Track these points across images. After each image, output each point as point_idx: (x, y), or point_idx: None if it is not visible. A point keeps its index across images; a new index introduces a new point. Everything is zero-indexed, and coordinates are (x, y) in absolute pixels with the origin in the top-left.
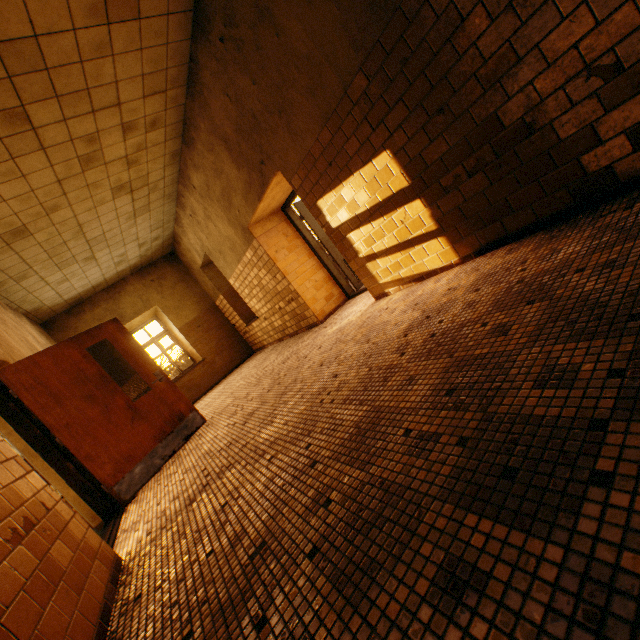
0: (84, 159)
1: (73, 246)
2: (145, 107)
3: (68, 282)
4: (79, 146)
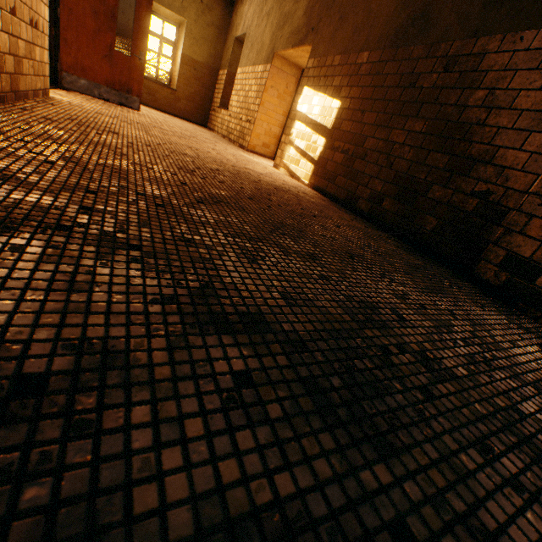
0: None
1: None
2: None
3: None
4: None
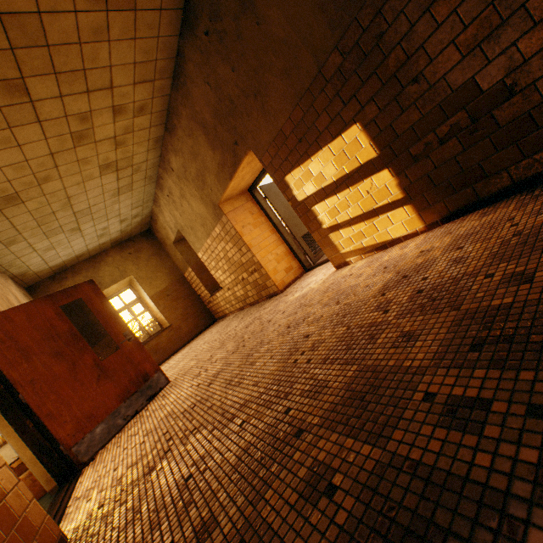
0: (76, 135)
1: (61, 216)
2: (134, 93)
3: (54, 250)
4: (72, 123)
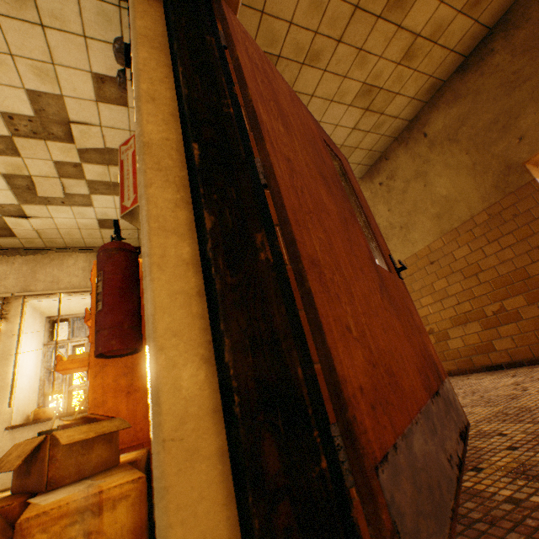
0: None
1: None
2: None
3: None
4: None
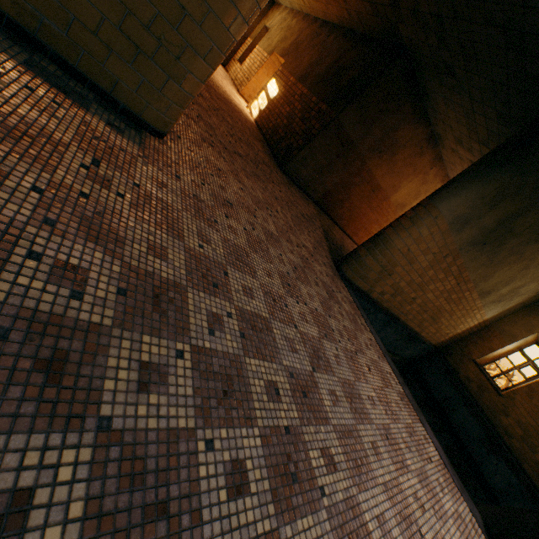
0: None
1: None
2: None
3: None
4: None
